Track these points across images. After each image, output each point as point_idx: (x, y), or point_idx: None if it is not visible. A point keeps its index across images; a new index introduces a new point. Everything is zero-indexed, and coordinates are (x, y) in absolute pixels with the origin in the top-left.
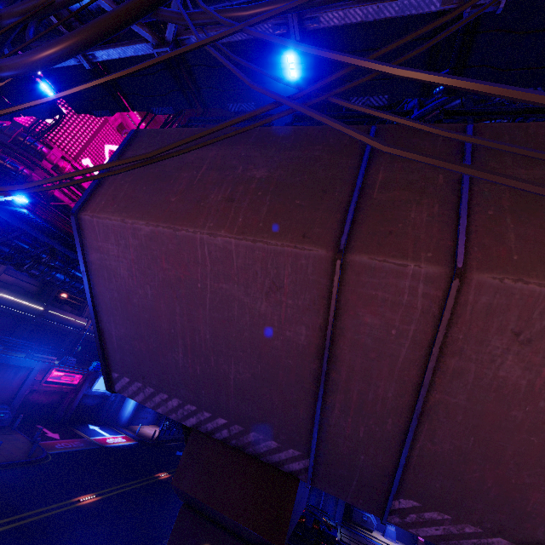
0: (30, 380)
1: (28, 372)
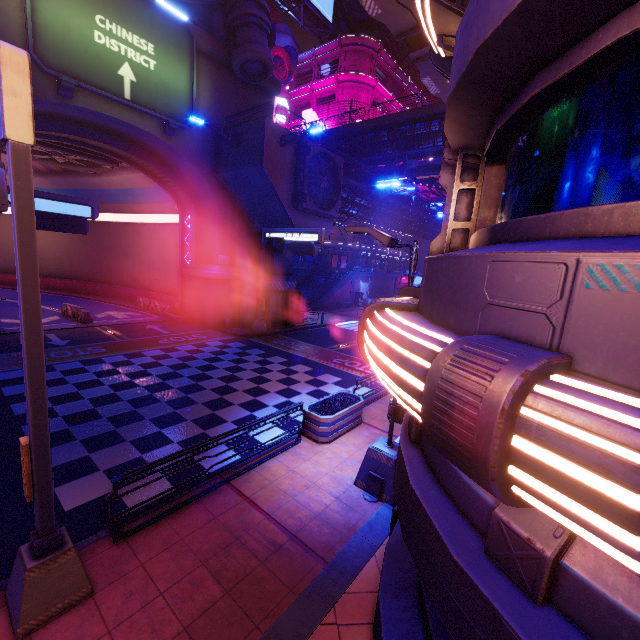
0: (396, 283)
1: (394, 280)
